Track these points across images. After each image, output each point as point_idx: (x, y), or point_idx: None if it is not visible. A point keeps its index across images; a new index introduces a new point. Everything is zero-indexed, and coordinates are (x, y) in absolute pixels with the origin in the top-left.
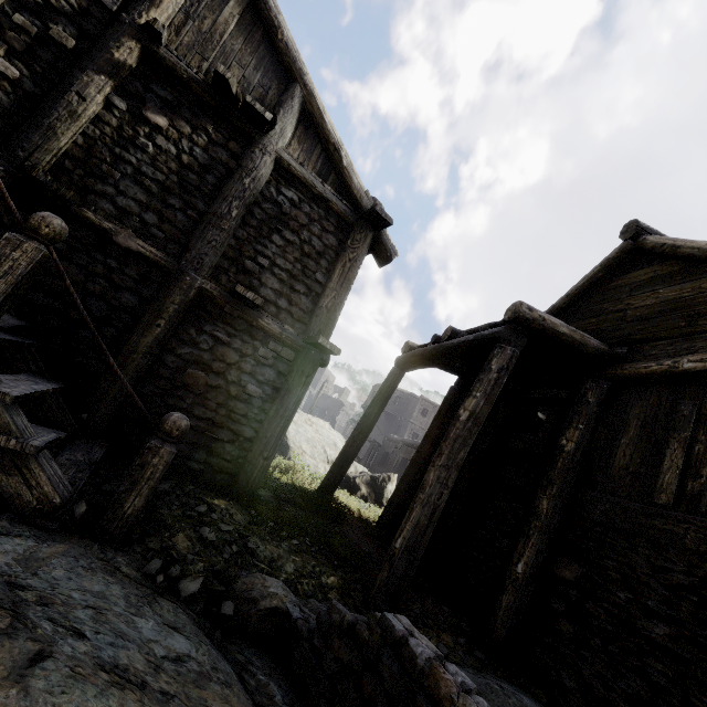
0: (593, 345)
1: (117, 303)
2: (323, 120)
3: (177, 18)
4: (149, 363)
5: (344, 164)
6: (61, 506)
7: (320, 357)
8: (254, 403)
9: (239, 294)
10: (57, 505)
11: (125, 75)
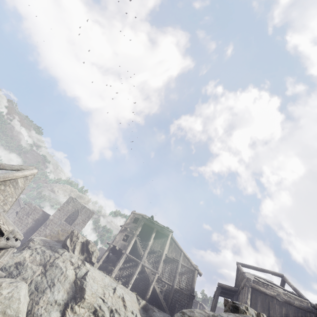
0: (233, 288)
1: (167, 291)
2: (186, 255)
3: (168, 250)
4: (171, 300)
5: (190, 261)
6: (170, 315)
7: (193, 297)
8: (185, 307)
9: (180, 287)
10: (170, 315)
11: (164, 260)
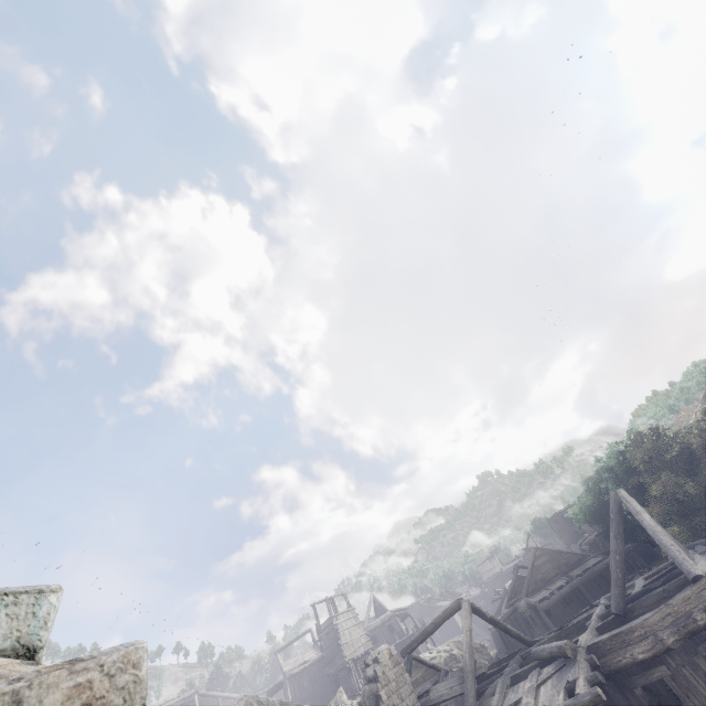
0: (280, 682)
1: None
2: (225, 696)
3: None
4: None
5: (232, 697)
6: None
7: None
8: None
9: None
10: None
11: None
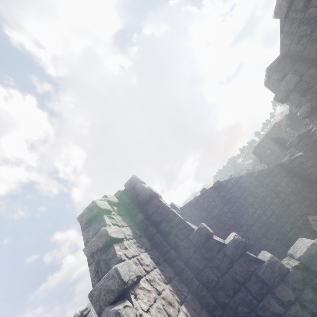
0: None
1: None
2: None
3: None
4: None
5: None
6: None
7: None
8: None
9: None
10: None
11: None
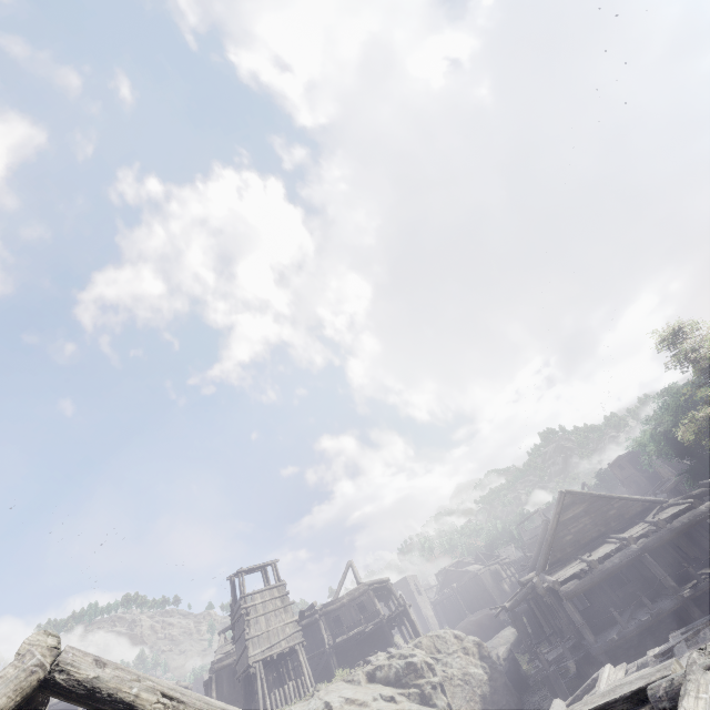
0: None
1: None
2: None
3: None
4: None
5: None
6: None
7: None
8: None
9: None
10: None
11: None
